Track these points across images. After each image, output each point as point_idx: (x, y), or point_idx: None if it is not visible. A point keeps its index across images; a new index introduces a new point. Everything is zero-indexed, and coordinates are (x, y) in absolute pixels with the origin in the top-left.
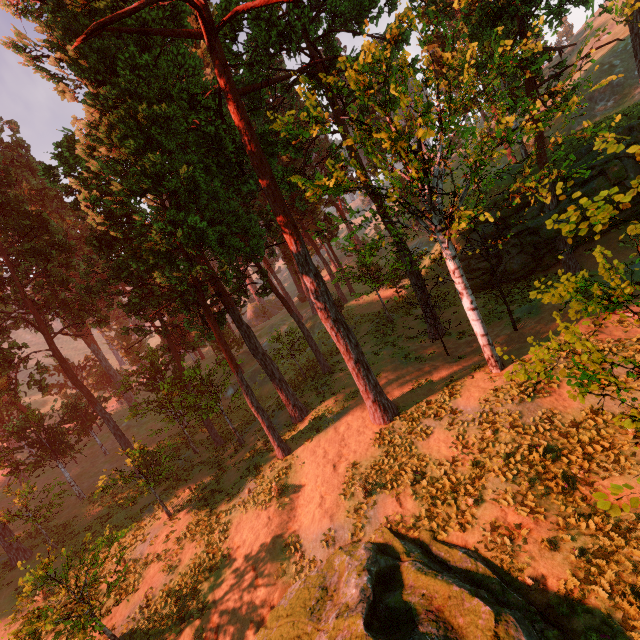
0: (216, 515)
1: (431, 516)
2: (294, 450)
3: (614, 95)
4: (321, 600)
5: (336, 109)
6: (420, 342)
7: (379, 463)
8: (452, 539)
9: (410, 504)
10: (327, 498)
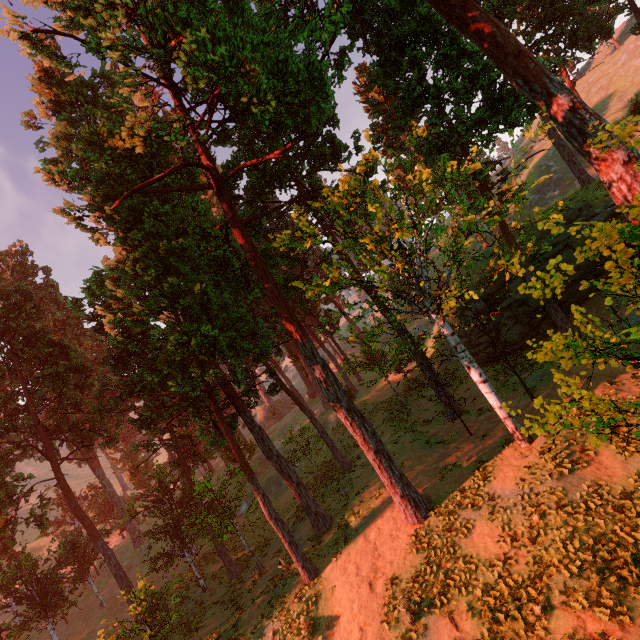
0: None
1: (496, 638)
2: (321, 570)
3: (558, 186)
4: None
5: (324, 225)
6: (439, 424)
7: (421, 573)
8: None
9: (468, 624)
10: (368, 630)
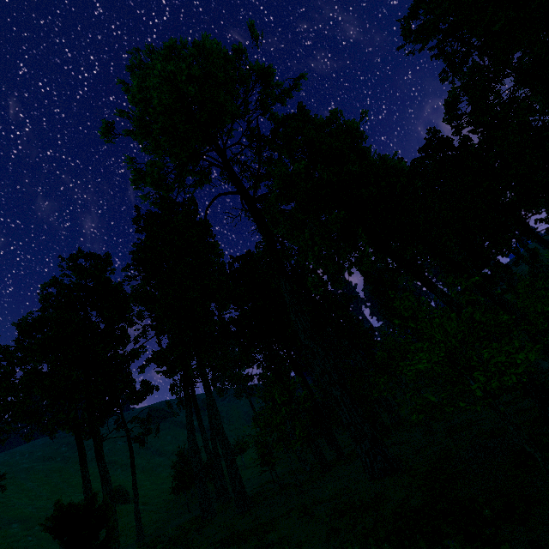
0: None
1: None
2: None
3: None
4: None
5: None
6: None
7: None
8: None
9: None
10: None
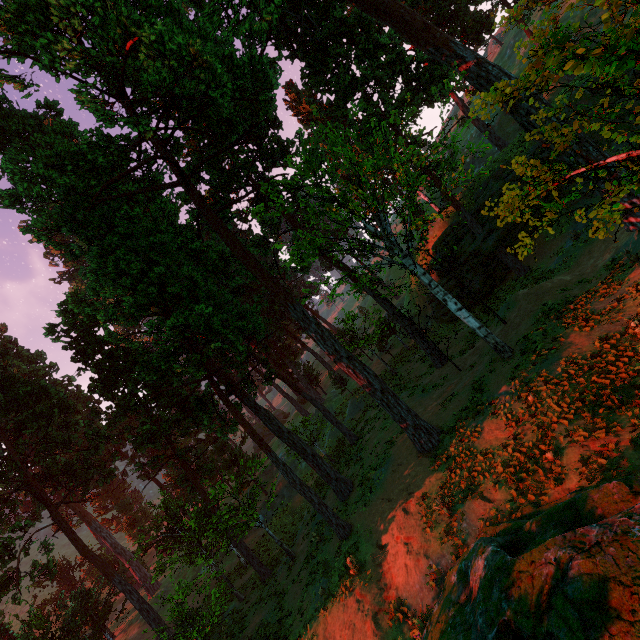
0: (294, 639)
1: (523, 491)
2: (354, 523)
3: (481, 163)
4: (458, 613)
5: (287, 215)
6: (430, 375)
7: (447, 480)
8: (555, 497)
9: (497, 494)
10: (412, 541)
